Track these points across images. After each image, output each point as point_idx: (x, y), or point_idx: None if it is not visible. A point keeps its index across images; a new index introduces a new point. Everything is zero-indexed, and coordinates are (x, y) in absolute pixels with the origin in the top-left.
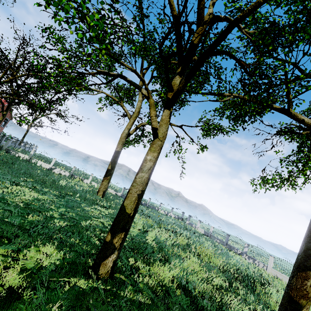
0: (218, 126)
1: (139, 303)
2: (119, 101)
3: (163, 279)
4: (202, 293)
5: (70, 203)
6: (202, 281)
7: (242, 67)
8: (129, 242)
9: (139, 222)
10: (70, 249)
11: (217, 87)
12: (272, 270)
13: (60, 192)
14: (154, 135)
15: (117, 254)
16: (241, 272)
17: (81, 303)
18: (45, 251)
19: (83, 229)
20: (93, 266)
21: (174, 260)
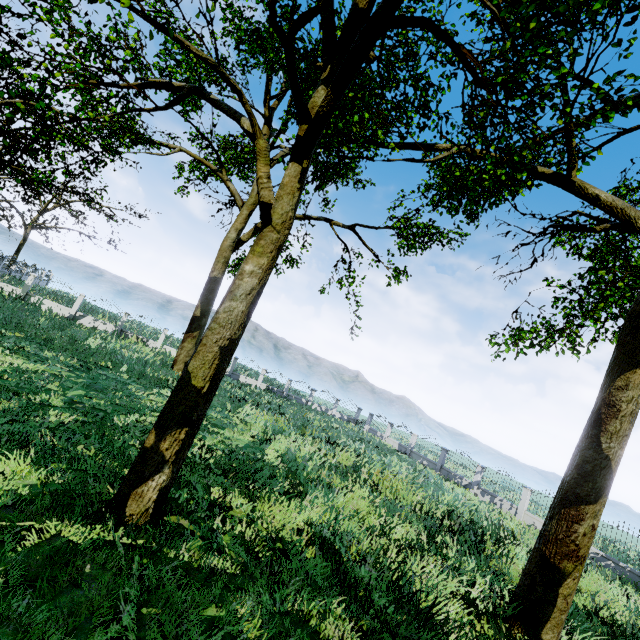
0: (432, 227)
1: (211, 573)
2: (219, 171)
3: (280, 528)
4: (364, 555)
5: (101, 382)
6: (368, 532)
7: (464, 63)
8: (221, 457)
9: (257, 424)
10: (69, 467)
11: (419, 127)
12: (527, 516)
13: (85, 360)
14: (263, 221)
15: (171, 474)
16: (459, 517)
17: (59, 572)
18: (1, 468)
19: (116, 430)
20: (112, 499)
21: (316, 492)
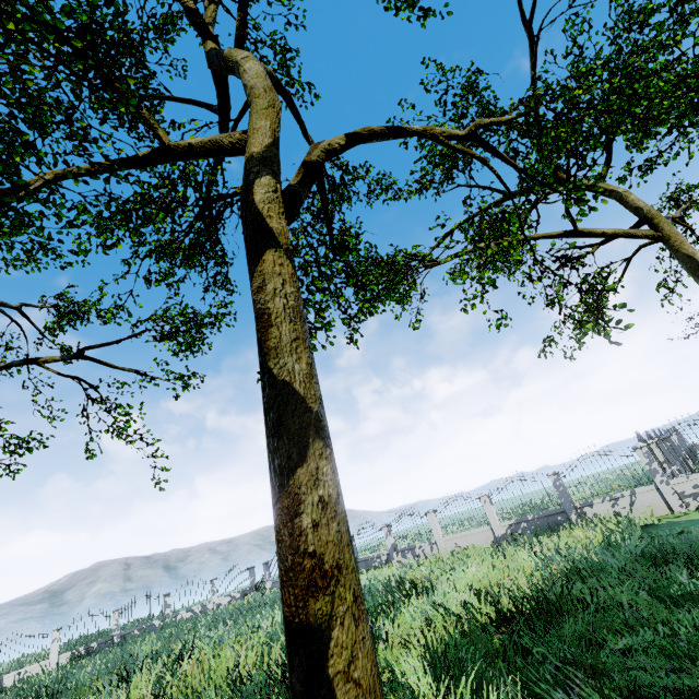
0: (193, 313)
1: None
2: None
3: None
4: None
5: None
6: None
7: None
8: None
9: None
10: None
11: None
12: (447, 542)
13: None
14: None
15: None
16: None
17: None
18: None
19: None
20: None
21: None
